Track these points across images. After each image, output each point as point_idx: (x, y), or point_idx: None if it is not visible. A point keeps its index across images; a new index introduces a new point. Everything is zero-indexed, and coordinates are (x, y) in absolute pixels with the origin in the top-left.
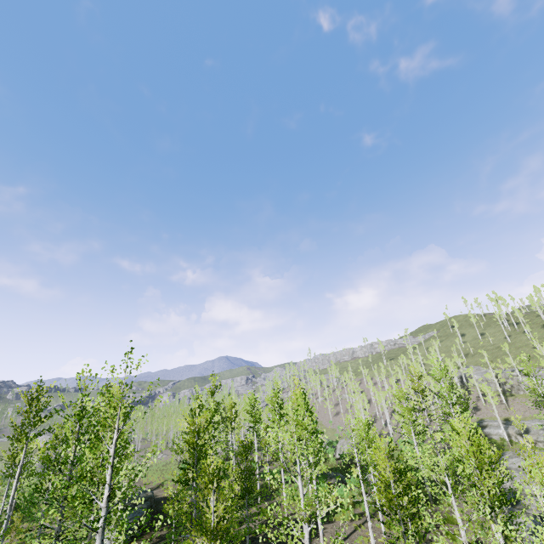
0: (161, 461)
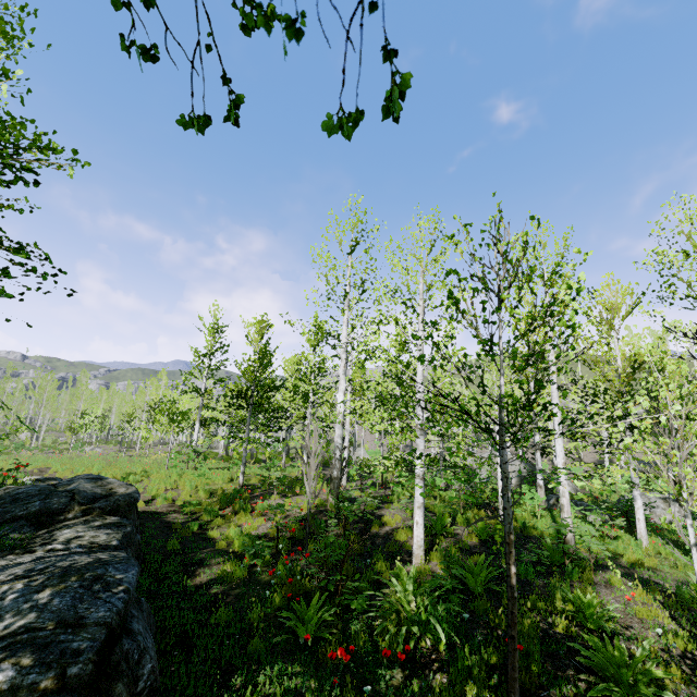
0: (93, 456)
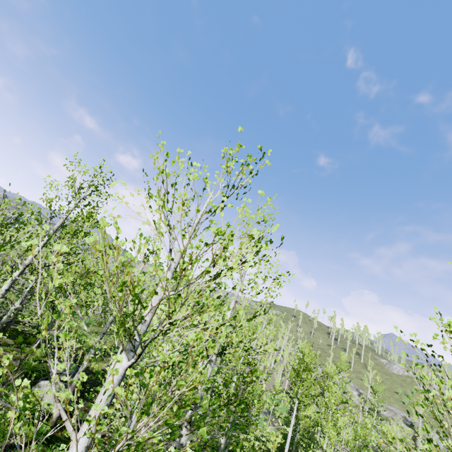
0: None
